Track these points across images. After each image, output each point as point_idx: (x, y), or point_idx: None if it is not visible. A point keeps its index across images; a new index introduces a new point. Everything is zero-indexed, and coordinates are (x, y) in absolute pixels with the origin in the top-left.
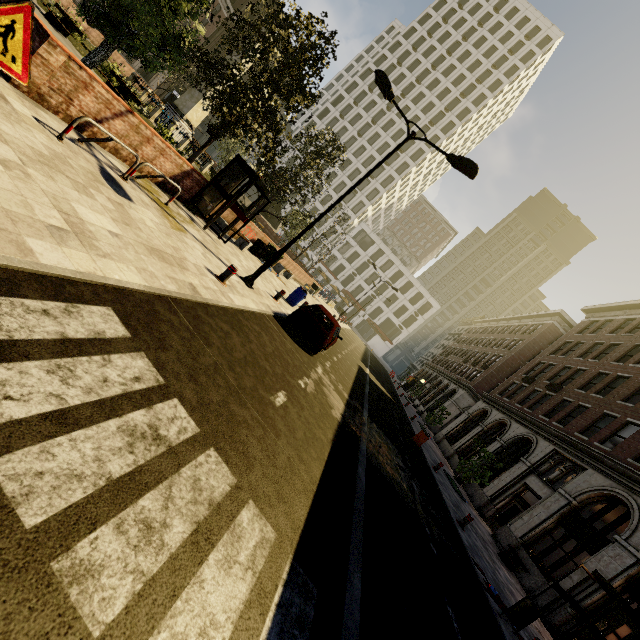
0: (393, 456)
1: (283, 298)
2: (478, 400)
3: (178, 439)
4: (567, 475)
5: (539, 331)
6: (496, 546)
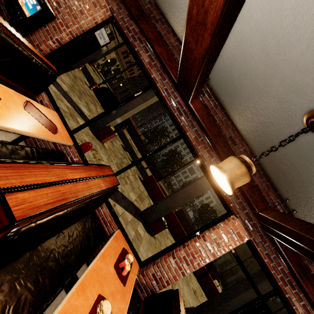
0: None
1: None
2: (232, 257)
3: None
4: None
5: None
6: None
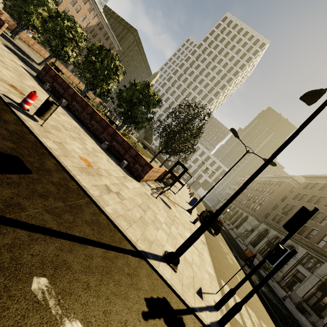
0: (254, 276)
1: (188, 203)
2: (260, 221)
3: (258, 321)
4: (315, 264)
5: (283, 185)
6: (292, 302)
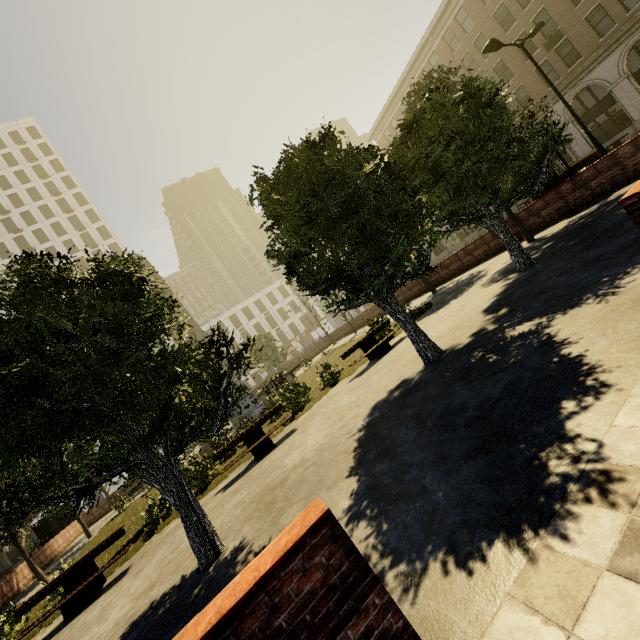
0: None
1: None
2: None
3: None
4: None
5: None
6: None
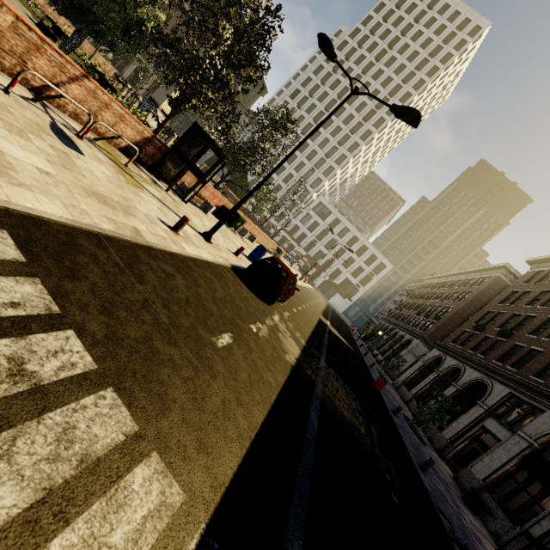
0: (351, 400)
1: (245, 256)
2: (432, 348)
3: (56, 376)
4: (525, 417)
5: (486, 283)
6: (458, 488)
